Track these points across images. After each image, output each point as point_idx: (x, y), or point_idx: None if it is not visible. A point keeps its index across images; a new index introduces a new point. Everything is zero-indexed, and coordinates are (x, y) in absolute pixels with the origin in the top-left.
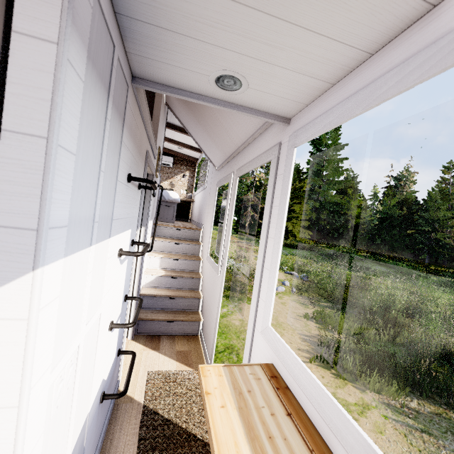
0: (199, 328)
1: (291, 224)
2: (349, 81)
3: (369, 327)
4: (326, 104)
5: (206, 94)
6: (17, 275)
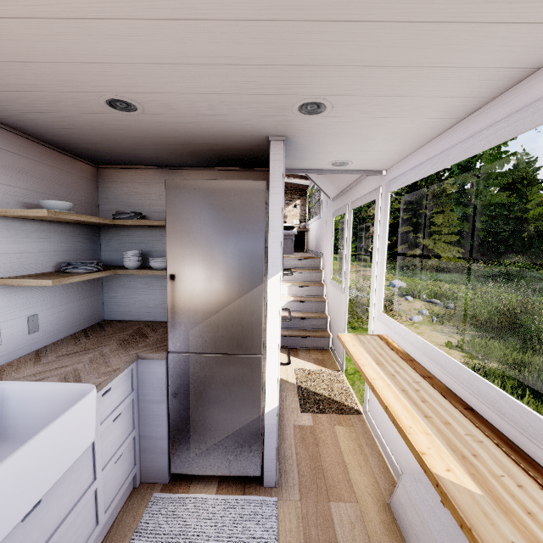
0: (329, 343)
1: (431, 241)
2: (413, 157)
3: (536, 355)
4: (404, 168)
5: (325, 169)
6: (276, 273)
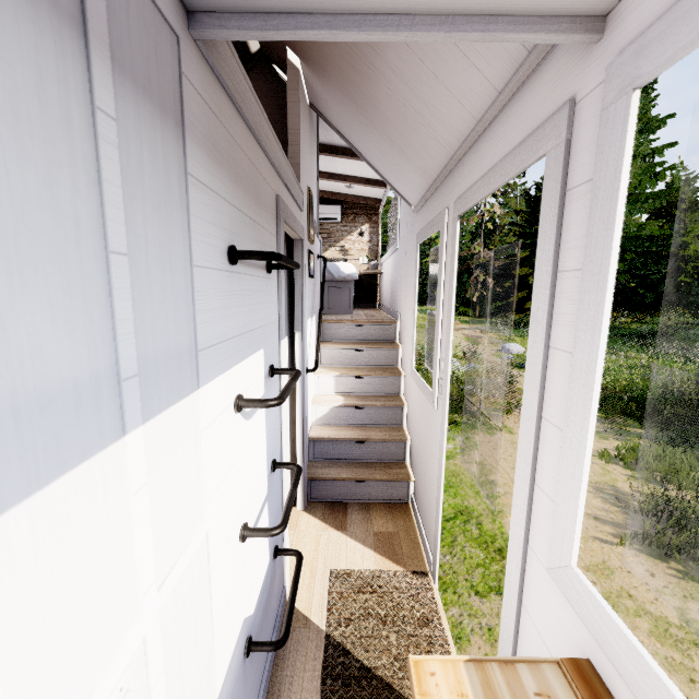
0: (409, 492)
1: None
2: None
3: None
4: None
5: (362, 8)
6: None
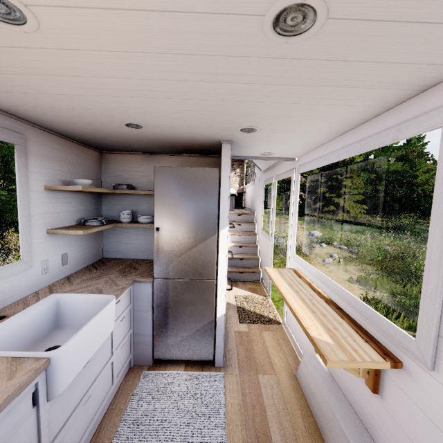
0: (260, 277)
1: (342, 200)
2: (313, 153)
3: (413, 287)
4: (308, 158)
5: (257, 156)
6: (225, 227)
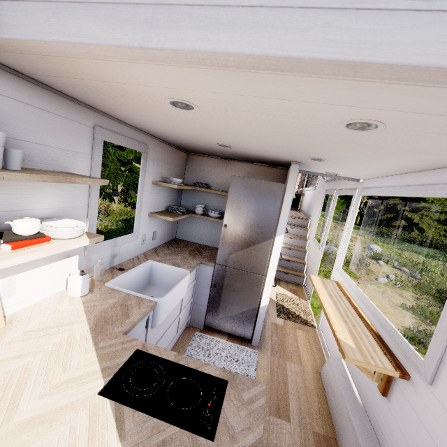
0: (303, 281)
1: (418, 216)
2: (378, 180)
3: None
4: (372, 184)
5: (322, 173)
6: (281, 234)
